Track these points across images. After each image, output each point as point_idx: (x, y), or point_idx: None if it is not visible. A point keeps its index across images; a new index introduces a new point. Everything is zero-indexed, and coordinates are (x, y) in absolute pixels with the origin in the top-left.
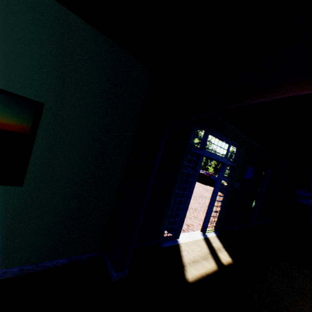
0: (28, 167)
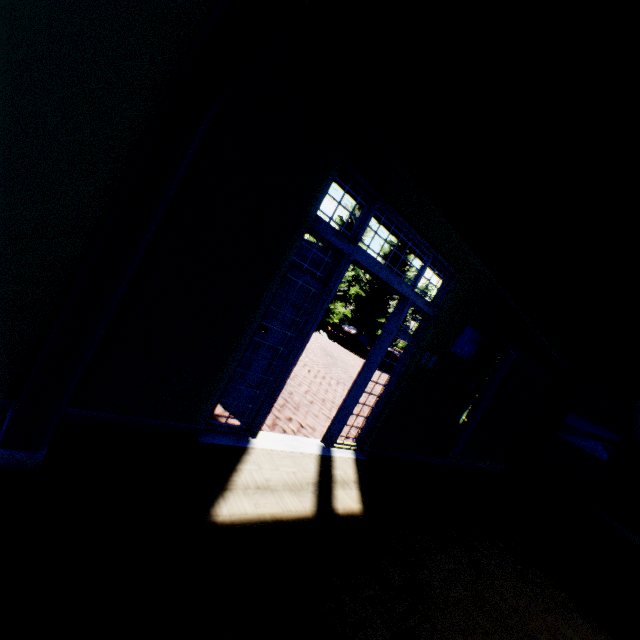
0: None
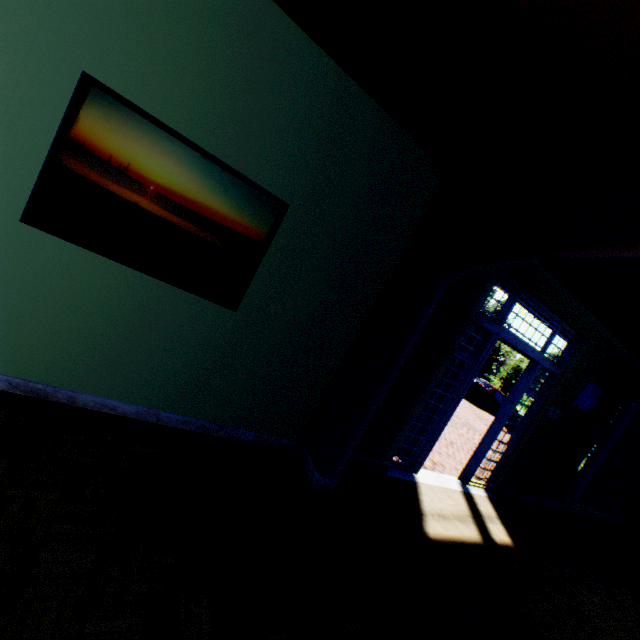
0: (249, 288)
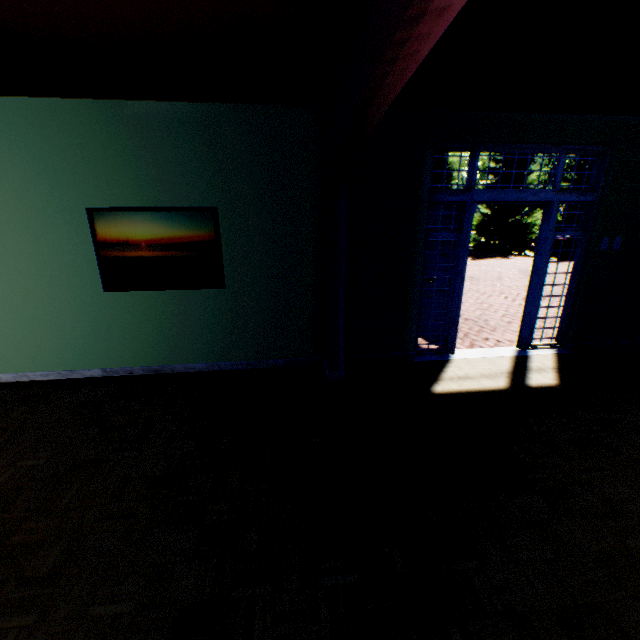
0: (224, 271)
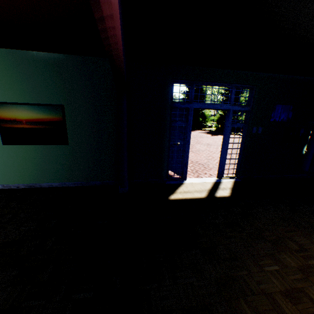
0: (68, 136)
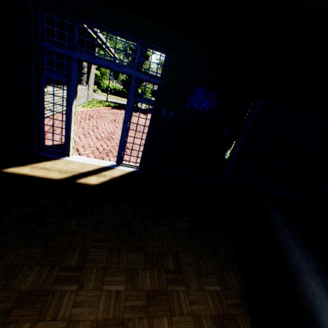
0: None
